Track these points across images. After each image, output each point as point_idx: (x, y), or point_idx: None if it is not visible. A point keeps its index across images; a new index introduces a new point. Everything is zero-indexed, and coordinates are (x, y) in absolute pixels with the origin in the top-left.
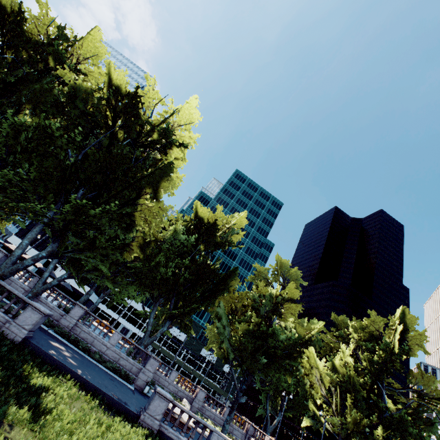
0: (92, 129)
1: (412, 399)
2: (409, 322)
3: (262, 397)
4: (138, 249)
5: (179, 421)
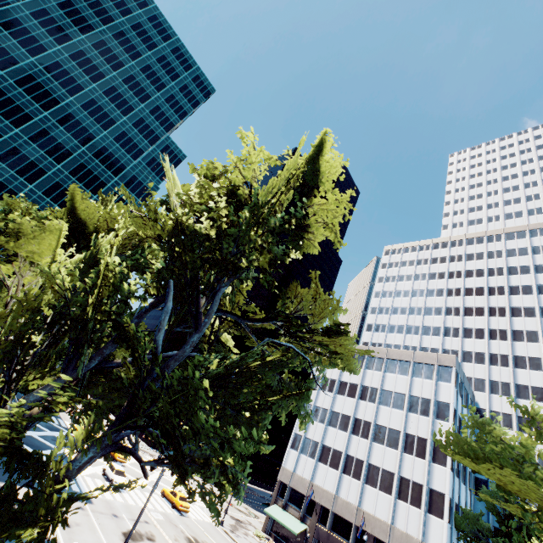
0: None
1: None
2: (327, 170)
3: None
4: None
5: None
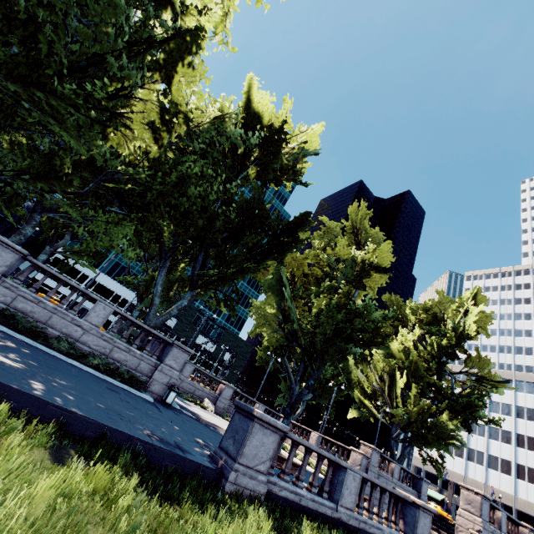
0: None
1: (463, 382)
2: (480, 304)
3: (282, 386)
4: (146, 132)
5: (282, 458)
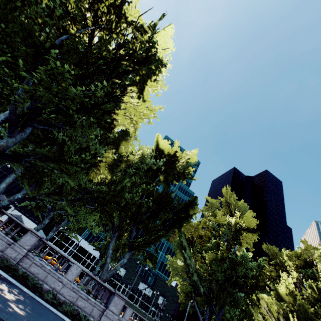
0: (72, 25)
1: None
2: None
3: None
4: (106, 170)
5: None
